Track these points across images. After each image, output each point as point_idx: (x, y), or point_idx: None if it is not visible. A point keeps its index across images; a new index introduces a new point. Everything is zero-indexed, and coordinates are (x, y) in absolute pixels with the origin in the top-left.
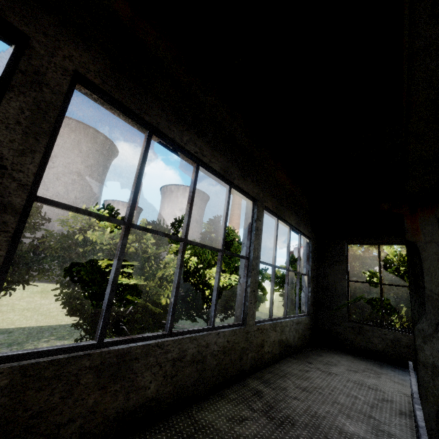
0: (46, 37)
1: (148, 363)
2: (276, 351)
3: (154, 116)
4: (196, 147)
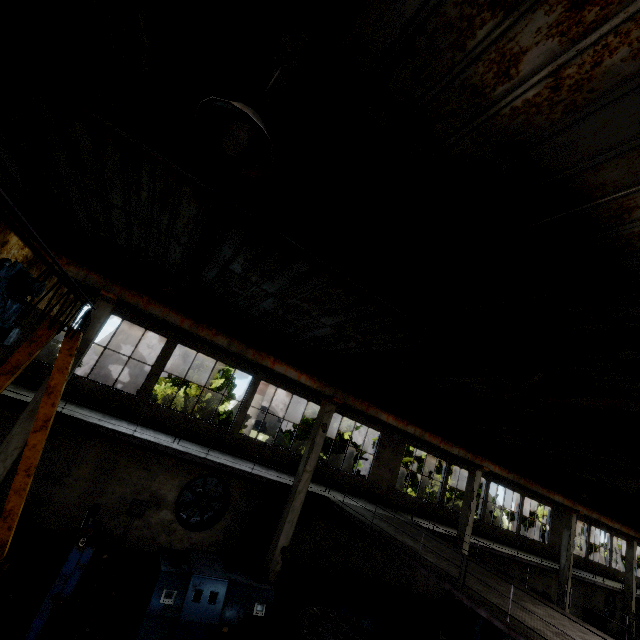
0: (612, 533)
1: (620, 574)
2: (638, 585)
3: (618, 535)
4: (622, 537)
